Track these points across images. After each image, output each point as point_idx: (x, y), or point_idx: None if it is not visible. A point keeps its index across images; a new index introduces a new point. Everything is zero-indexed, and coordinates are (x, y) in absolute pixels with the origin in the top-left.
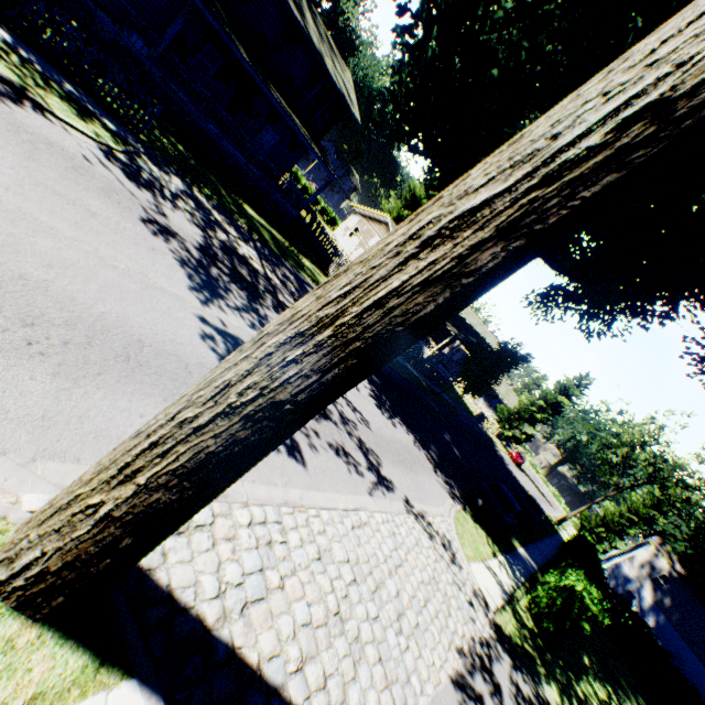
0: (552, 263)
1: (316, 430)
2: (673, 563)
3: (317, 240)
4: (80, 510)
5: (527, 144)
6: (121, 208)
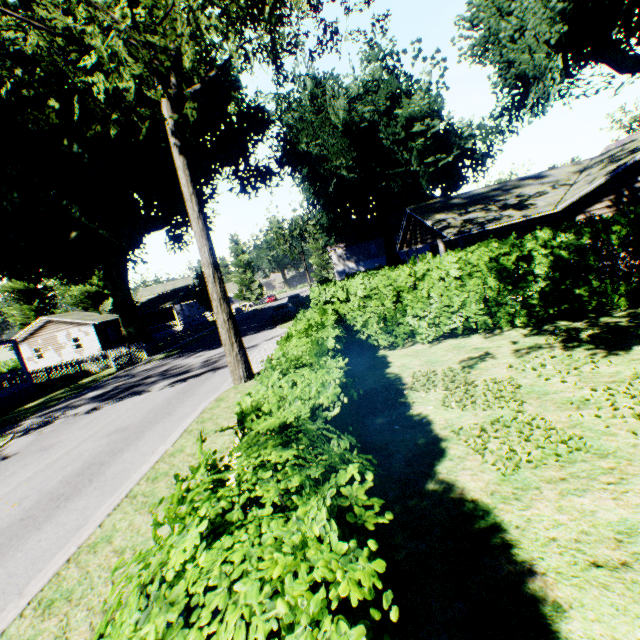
0: (158, 229)
1: (225, 361)
2: (340, 247)
3: (53, 376)
4: (236, 358)
5: (207, 264)
6: (83, 418)
